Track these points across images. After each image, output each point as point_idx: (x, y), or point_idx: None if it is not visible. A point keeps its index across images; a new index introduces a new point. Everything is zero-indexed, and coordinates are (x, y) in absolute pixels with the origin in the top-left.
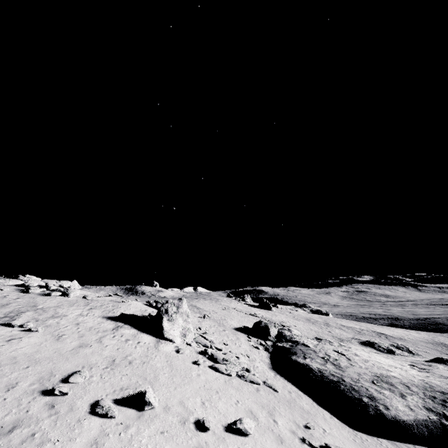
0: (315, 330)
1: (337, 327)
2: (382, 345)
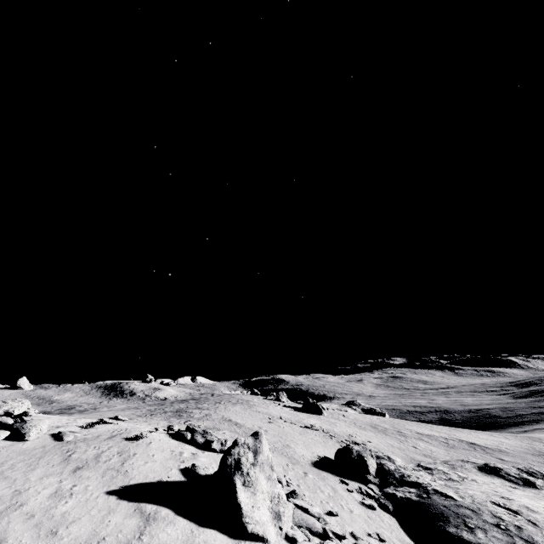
0: (396, 445)
1: (415, 437)
2: (510, 471)
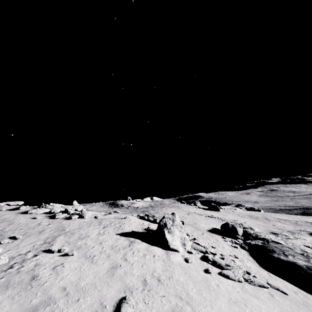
0: (262, 224)
1: (276, 220)
2: None
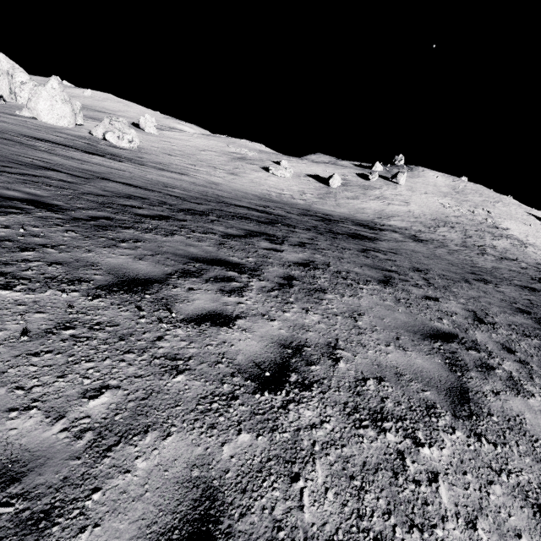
0: None
1: None
2: None
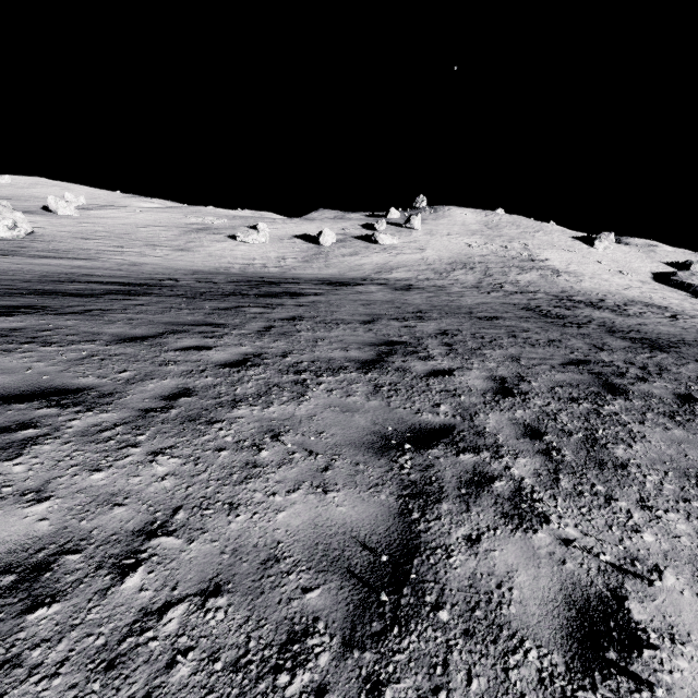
0: None
1: None
2: None
